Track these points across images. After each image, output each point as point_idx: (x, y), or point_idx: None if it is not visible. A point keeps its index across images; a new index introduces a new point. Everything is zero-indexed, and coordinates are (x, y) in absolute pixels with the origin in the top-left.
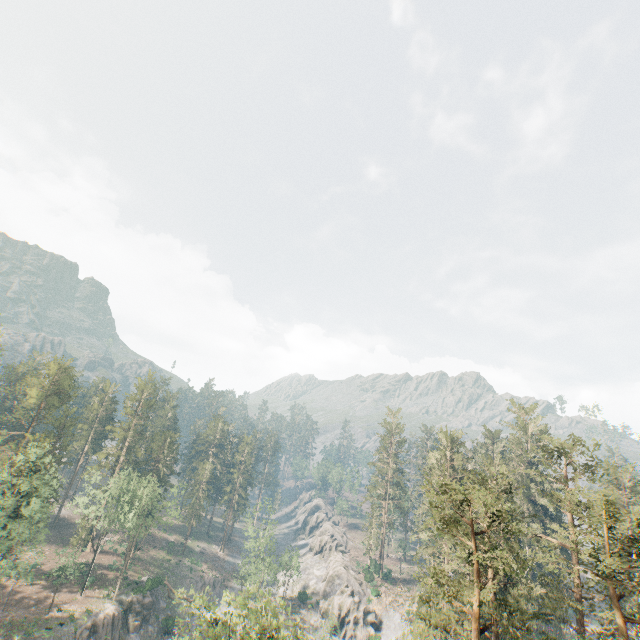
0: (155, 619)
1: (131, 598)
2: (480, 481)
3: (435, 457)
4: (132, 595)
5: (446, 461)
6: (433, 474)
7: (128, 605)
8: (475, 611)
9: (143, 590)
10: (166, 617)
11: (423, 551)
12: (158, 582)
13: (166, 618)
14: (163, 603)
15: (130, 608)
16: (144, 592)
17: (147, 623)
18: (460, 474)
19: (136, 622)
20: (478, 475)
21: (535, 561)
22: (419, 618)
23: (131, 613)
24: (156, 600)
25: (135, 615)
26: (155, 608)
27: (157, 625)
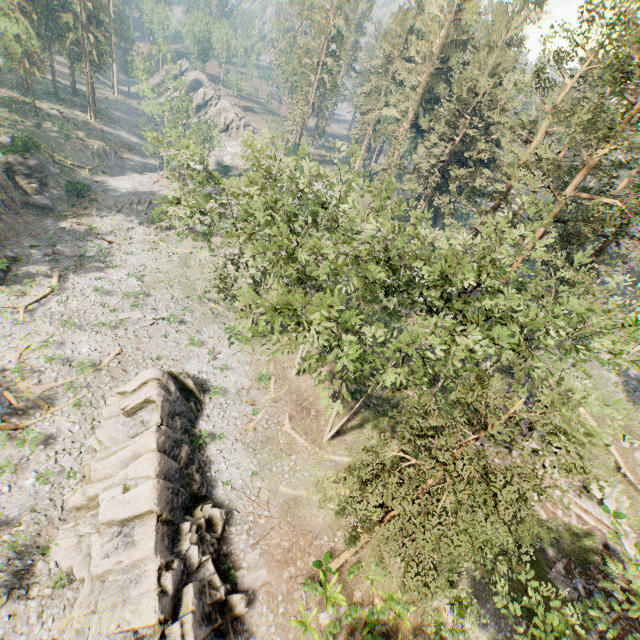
0: (55, 185)
1: (5, 159)
2: (624, 12)
3: (437, 5)
4: (3, 156)
5: (450, 14)
6: (431, 31)
7: (7, 167)
8: (595, 161)
9: (17, 151)
10: (70, 183)
11: (388, 127)
12: (32, 144)
13: (70, 184)
14: (54, 169)
15: (13, 171)
16: (21, 154)
17: (48, 188)
18: (465, 36)
19: (34, 186)
20: (626, 2)
21: (553, 133)
22: (521, 168)
23: (19, 176)
24: (42, 165)
25: (26, 179)
26: (47, 174)
27: (62, 190)
